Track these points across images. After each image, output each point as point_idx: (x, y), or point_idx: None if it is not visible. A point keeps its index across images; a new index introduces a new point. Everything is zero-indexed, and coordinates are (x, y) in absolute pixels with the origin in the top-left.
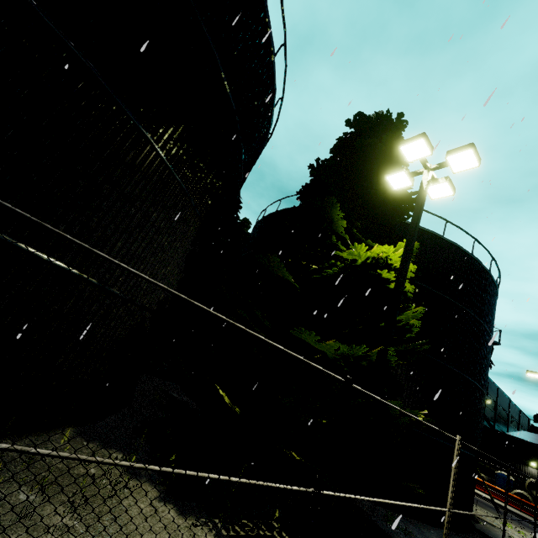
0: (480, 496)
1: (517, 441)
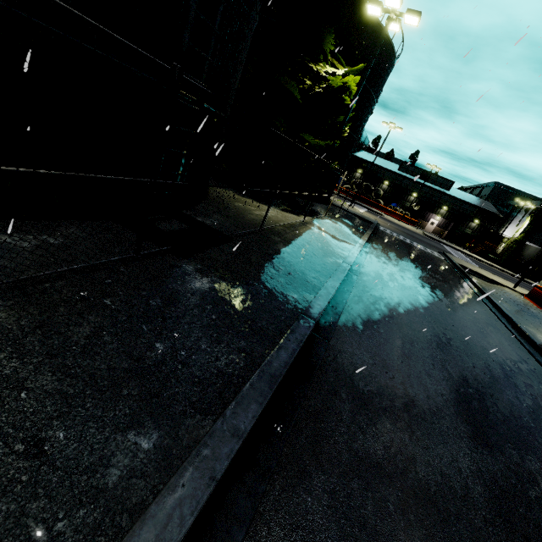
0: None
1: (357, 159)
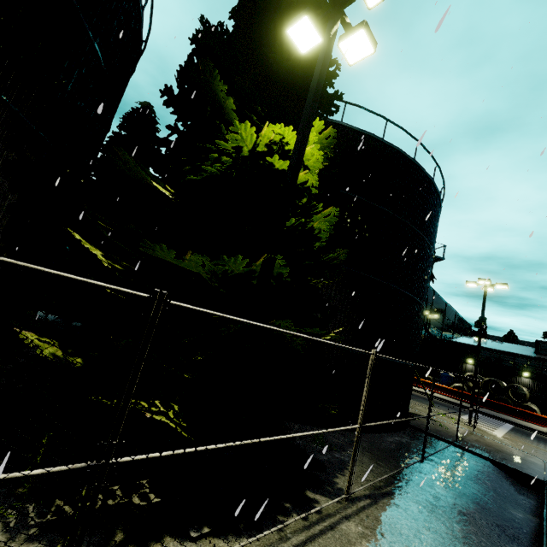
0: (425, 394)
1: (459, 345)
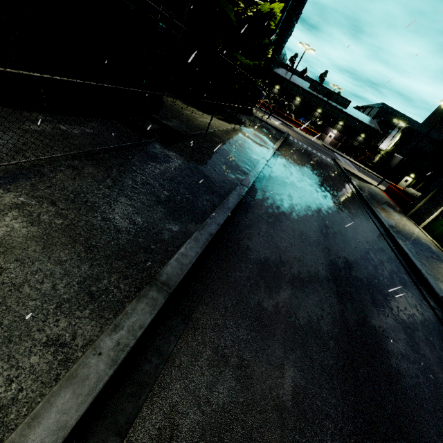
0: None
1: (276, 76)
